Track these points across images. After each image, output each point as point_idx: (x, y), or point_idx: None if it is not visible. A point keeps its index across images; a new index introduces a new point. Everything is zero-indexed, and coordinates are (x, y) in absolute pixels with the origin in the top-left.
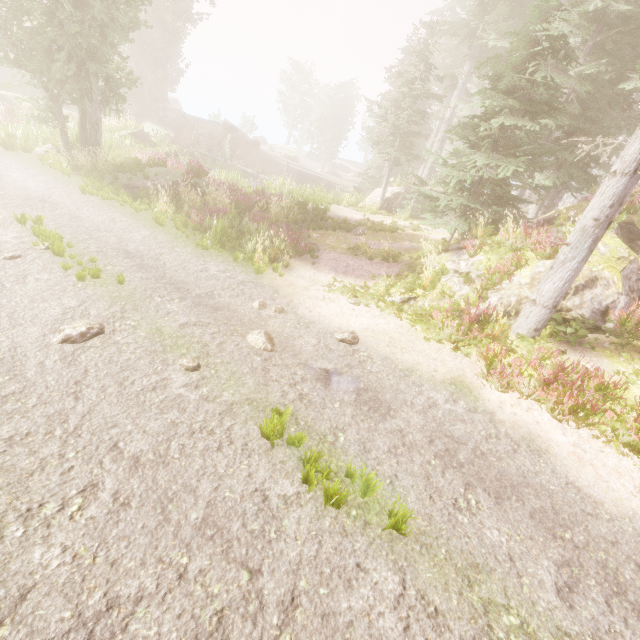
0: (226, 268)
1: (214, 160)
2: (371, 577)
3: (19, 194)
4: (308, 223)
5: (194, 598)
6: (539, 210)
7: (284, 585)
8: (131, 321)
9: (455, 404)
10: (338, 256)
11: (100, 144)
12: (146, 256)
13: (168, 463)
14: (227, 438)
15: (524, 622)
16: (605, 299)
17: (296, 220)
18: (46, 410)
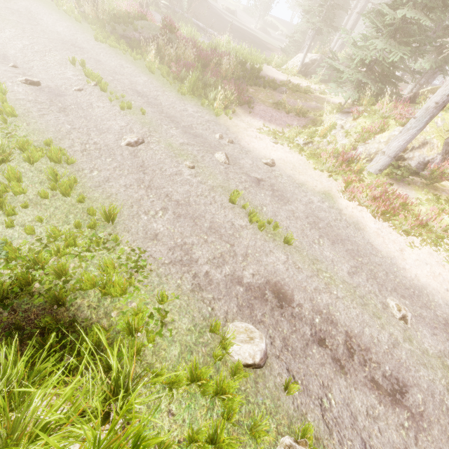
0: (197, 110)
1: (174, 11)
2: (275, 255)
3: (56, 38)
4: (247, 80)
5: (211, 248)
6: (415, 87)
7: (243, 250)
8: (155, 138)
9: (323, 203)
10: (266, 108)
11: None
12: (149, 96)
13: (190, 206)
14: (213, 200)
15: (331, 276)
16: (428, 156)
17: (239, 76)
18: (133, 176)
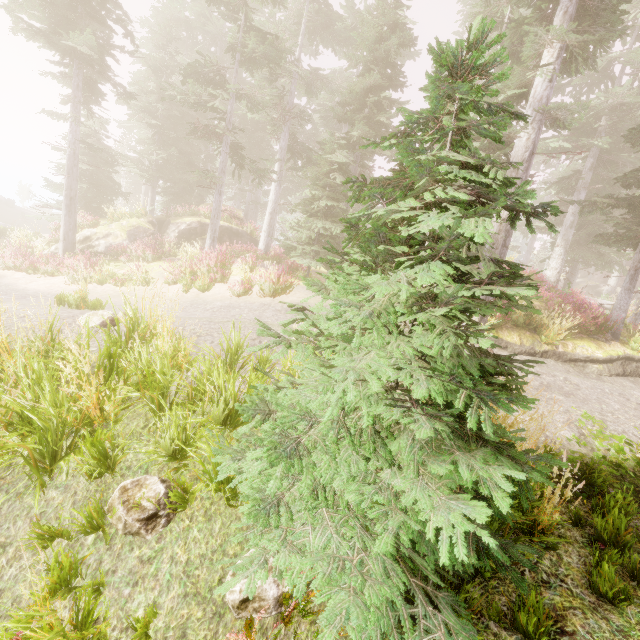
0: None
1: None
2: None
3: None
4: None
5: None
6: None
7: None
8: None
9: None
10: None
11: None
12: None
13: None
14: None
15: None
16: (114, 242)
17: None
18: None
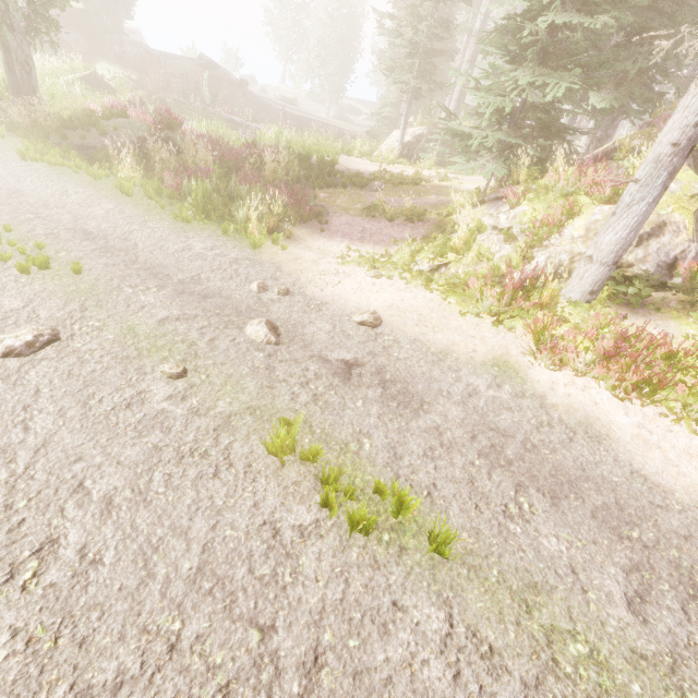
0: (214, 244)
1: (192, 108)
2: (411, 617)
3: None
4: (313, 180)
5: (191, 674)
6: (590, 144)
7: (304, 642)
8: (94, 321)
9: (499, 389)
10: (352, 219)
11: (38, 92)
12: (111, 236)
13: (151, 501)
14: (225, 460)
15: (594, 649)
16: (674, 249)
17: (298, 178)
18: None
